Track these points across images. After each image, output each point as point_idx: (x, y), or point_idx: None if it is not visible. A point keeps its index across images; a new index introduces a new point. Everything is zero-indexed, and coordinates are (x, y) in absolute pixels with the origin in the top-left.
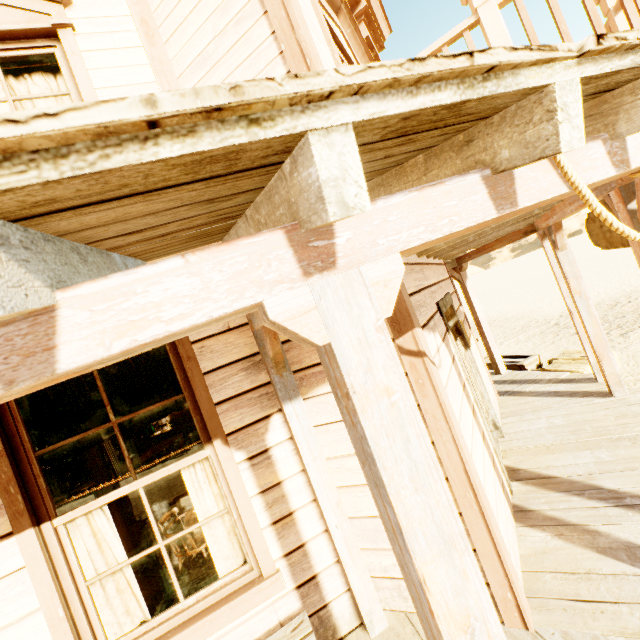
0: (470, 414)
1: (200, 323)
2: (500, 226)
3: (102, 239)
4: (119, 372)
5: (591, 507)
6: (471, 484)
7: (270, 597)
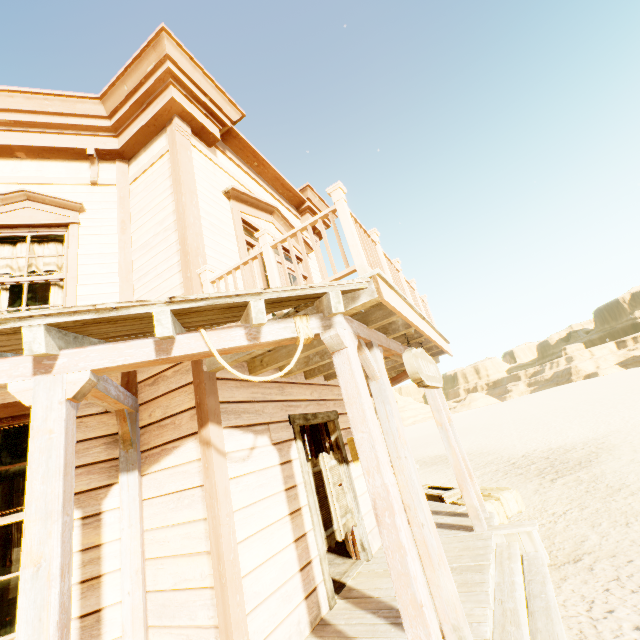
0: (282, 511)
1: None
2: None
3: None
4: (19, 433)
5: (373, 623)
6: (222, 557)
7: None
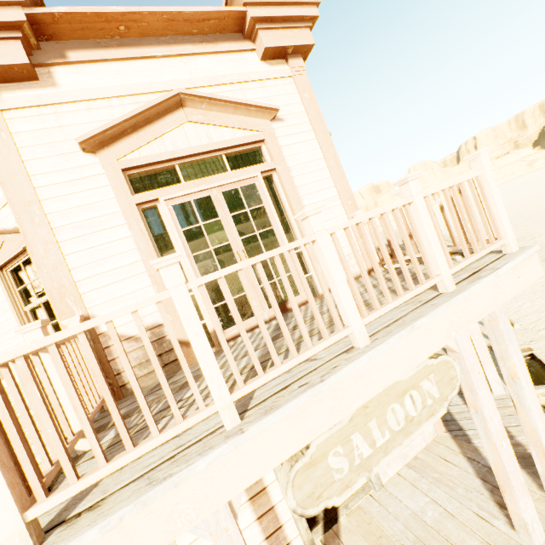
0: None
1: None
2: None
3: None
4: None
5: None
6: None
7: None
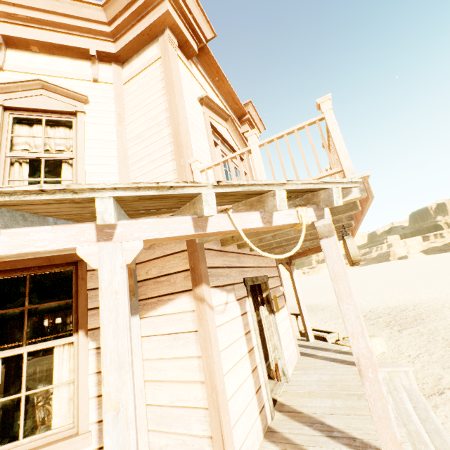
0: (244, 350)
1: (49, 250)
2: (290, 241)
3: (38, 212)
4: (42, 279)
5: (312, 434)
6: (215, 387)
7: (78, 449)
